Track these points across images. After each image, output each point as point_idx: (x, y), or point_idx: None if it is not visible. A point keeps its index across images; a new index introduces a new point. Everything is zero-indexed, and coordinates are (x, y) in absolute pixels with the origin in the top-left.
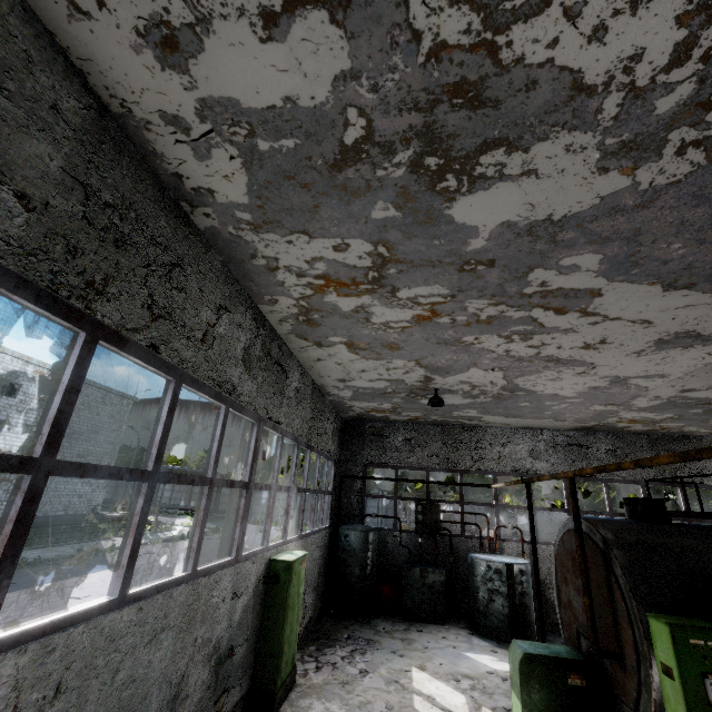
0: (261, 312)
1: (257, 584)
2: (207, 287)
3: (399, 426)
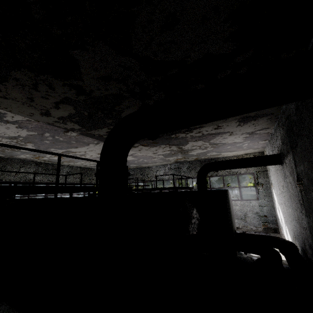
0: (39, 162)
1: None
2: (14, 166)
3: (129, 170)
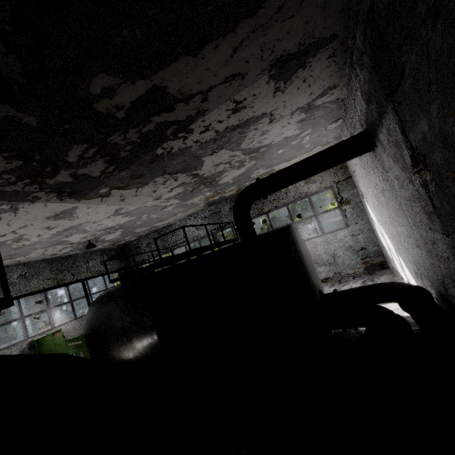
0: None
1: (23, 352)
2: None
3: (142, 240)
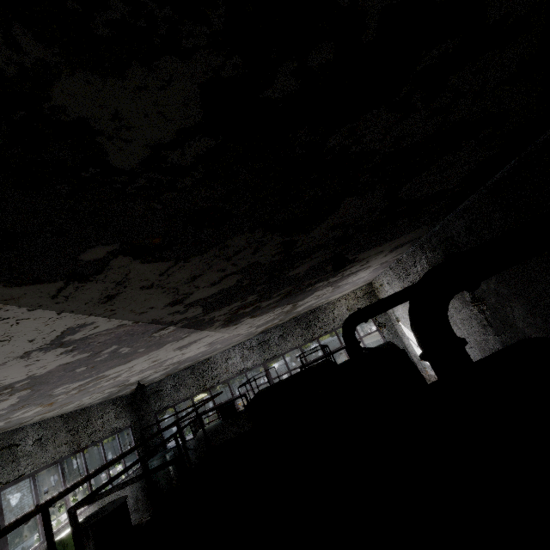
0: None
1: None
2: None
3: (167, 380)
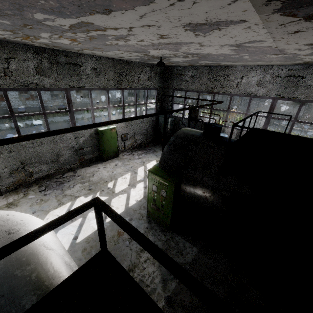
0: (39, 46)
1: (91, 135)
2: None
3: (189, 68)
